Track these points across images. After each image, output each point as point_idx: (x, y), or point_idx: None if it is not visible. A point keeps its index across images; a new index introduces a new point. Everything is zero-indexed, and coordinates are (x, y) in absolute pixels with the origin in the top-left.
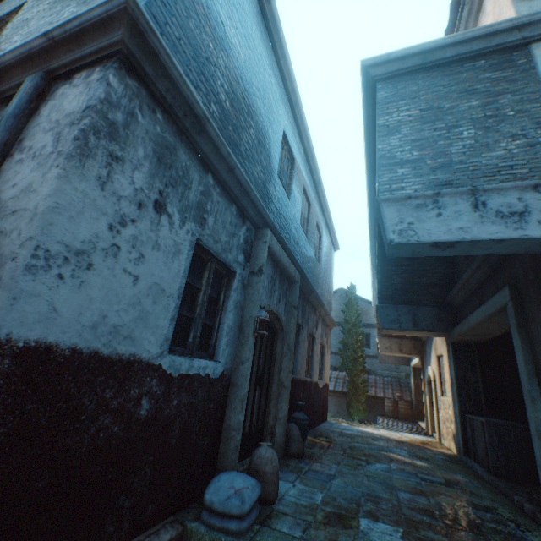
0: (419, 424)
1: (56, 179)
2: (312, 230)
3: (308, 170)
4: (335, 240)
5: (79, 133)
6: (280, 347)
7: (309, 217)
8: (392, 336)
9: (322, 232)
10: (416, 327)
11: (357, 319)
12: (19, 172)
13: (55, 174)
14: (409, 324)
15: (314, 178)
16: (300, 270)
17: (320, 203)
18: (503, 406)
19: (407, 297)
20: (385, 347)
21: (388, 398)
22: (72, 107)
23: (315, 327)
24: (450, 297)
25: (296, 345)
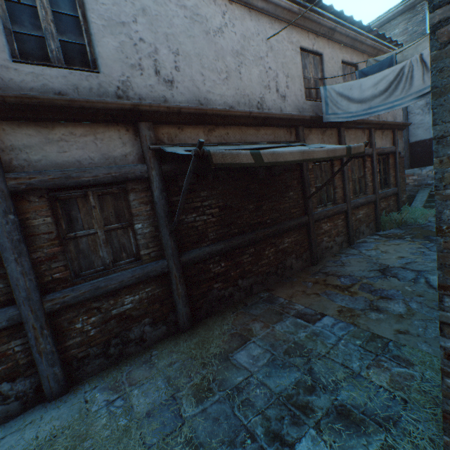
0: None
1: (428, 117)
2: None
3: None
4: None
5: (428, 109)
6: None
7: None
8: None
9: None
10: None
11: None
12: (415, 118)
13: (427, 116)
14: None
15: None
16: None
17: None
18: None
19: None
20: None
21: None
22: (420, 104)
23: None
24: None
25: None
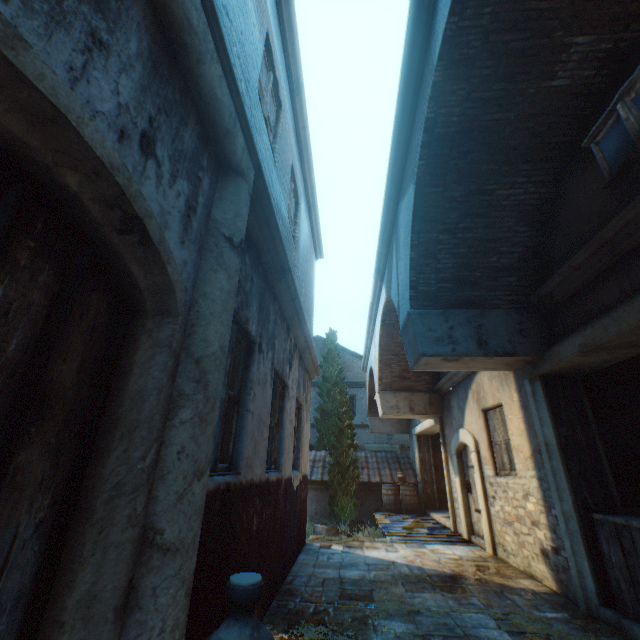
0: (434, 518)
1: None
2: (284, 162)
3: (279, 30)
4: (318, 237)
5: None
6: (153, 366)
7: (279, 129)
8: (400, 388)
9: (300, 199)
10: (483, 349)
11: (338, 377)
12: None
13: None
14: (471, 343)
15: (290, 65)
16: (254, 167)
17: (299, 140)
18: (635, 486)
19: (464, 293)
20: (391, 407)
21: (386, 483)
22: None
23: (288, 364)
24: (556, 279)
25: (242, 390)
